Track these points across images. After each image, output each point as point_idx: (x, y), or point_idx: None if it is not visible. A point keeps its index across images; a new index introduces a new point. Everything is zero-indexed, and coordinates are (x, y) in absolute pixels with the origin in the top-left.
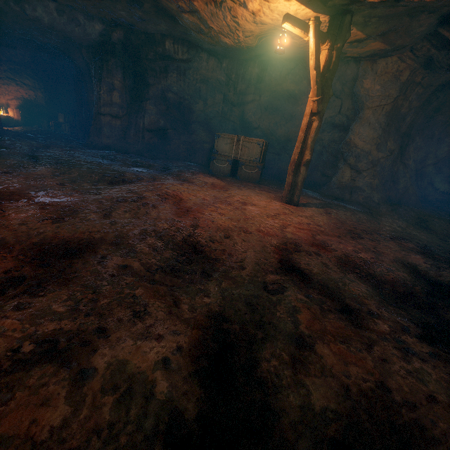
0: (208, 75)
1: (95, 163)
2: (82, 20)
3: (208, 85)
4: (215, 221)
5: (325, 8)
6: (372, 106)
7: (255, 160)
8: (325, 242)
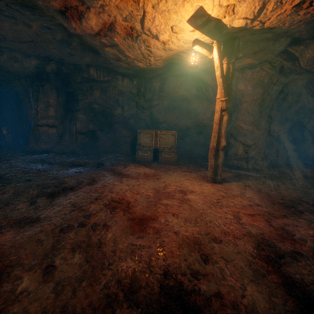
0: (123, 90)
1: (33, 172)
2: (20, 57)
3: (124, 96)
4: (177, 231)
5: (220, 36)
6: (247, 100)
7: (171, 147)
8: (286, 230)
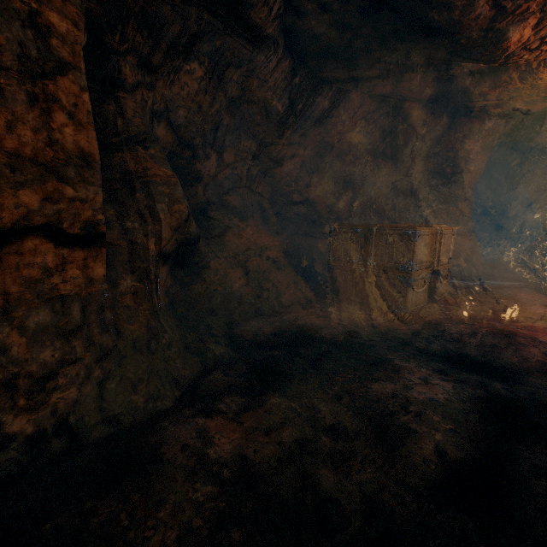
0: (254, 93)
1: None
2: None
3: (234, 116)
4: None
5: None
6: (474, 170)
7: (450, 261)
8: None
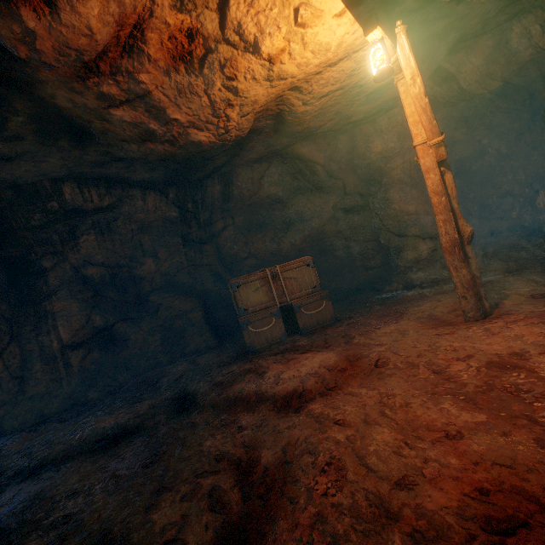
0: (149, 218)
1: None
2: None
3: (152, 232)
4: None
5: (385, 23)
6: (397, 165)
7: (315, 290)
8: None
